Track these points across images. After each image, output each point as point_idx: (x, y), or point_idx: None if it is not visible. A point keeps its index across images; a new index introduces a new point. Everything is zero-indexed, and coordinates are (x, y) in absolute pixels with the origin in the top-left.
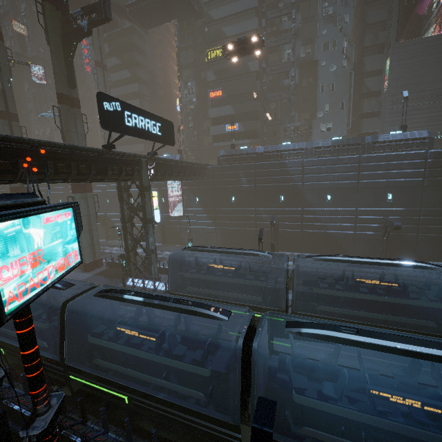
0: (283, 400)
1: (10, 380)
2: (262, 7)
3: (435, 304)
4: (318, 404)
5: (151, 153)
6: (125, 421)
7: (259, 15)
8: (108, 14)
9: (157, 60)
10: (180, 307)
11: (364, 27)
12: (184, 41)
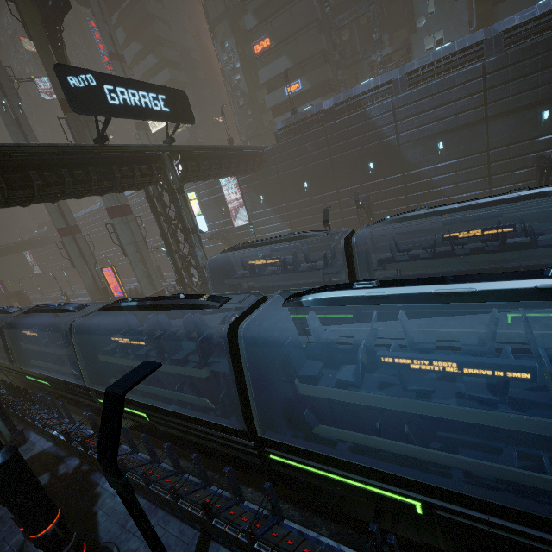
0: (325, 404)
1: (57, 411)
2: None
3: None
4: (325, 391)
5: (167, 141)
6: (141, 438)
7: None
8: None
9: (185, 28)
10: (170, 303)
11: None
12: None
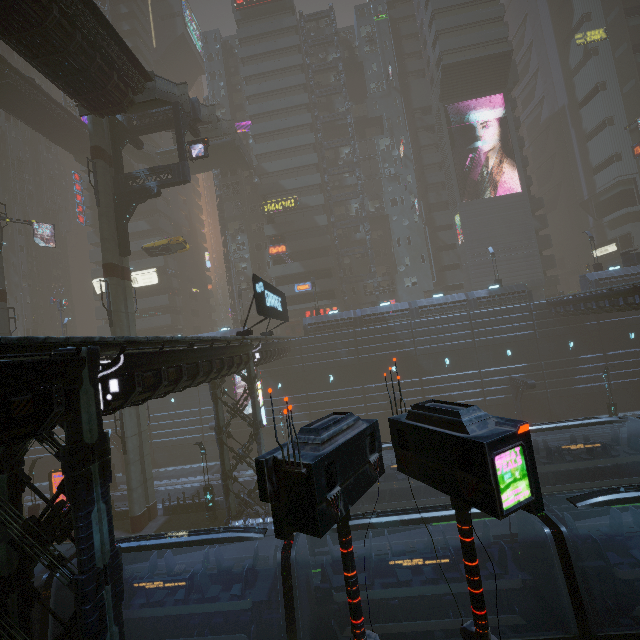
0: None
1: None
2: (322, 164)
3: (636, 457)
4: None
5: (267, 333)
6: None
7: (318, 170)
8: (188, 177)
9: (181, 208)
10: (453, 513)
11: (425, 186)
12: (229, 191)
